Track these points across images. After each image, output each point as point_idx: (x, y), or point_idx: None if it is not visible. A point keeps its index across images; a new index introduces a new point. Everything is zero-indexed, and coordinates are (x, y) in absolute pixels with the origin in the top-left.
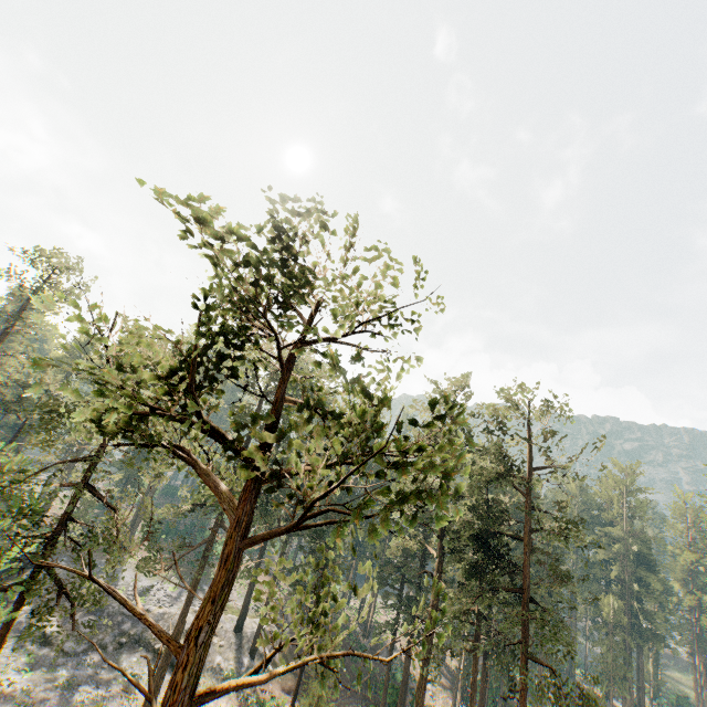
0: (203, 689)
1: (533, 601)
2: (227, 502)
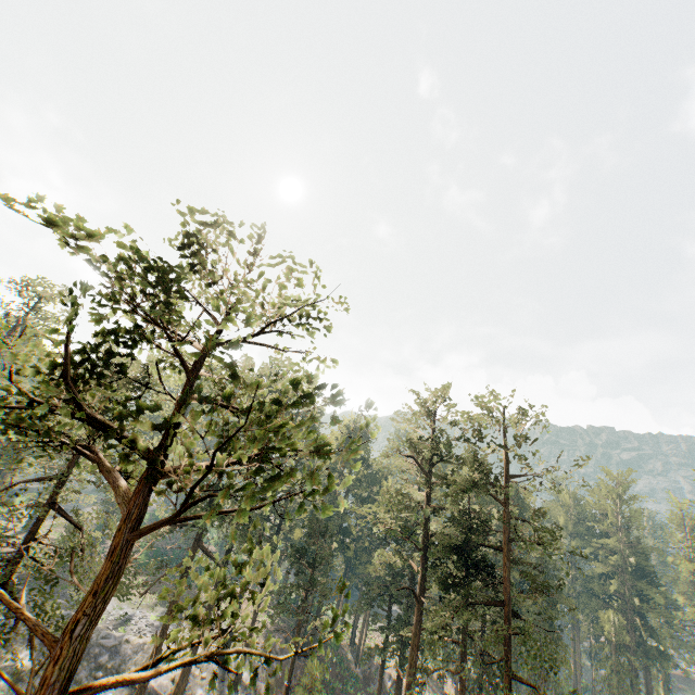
0: (80, 688)
1: (514, 615)
2: (124, 496)
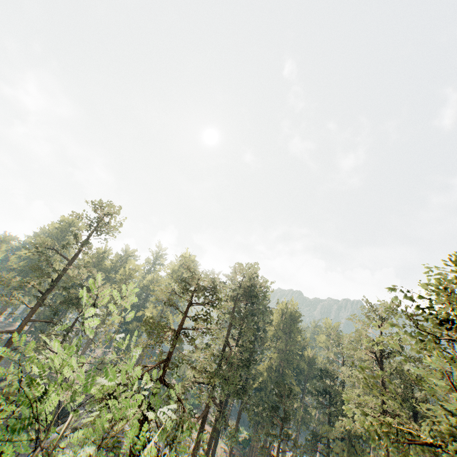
0: None
1: None
2: None
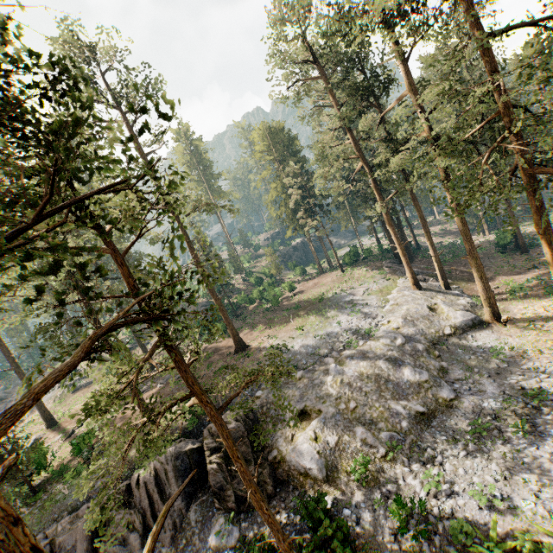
0: None
1: None
2: None
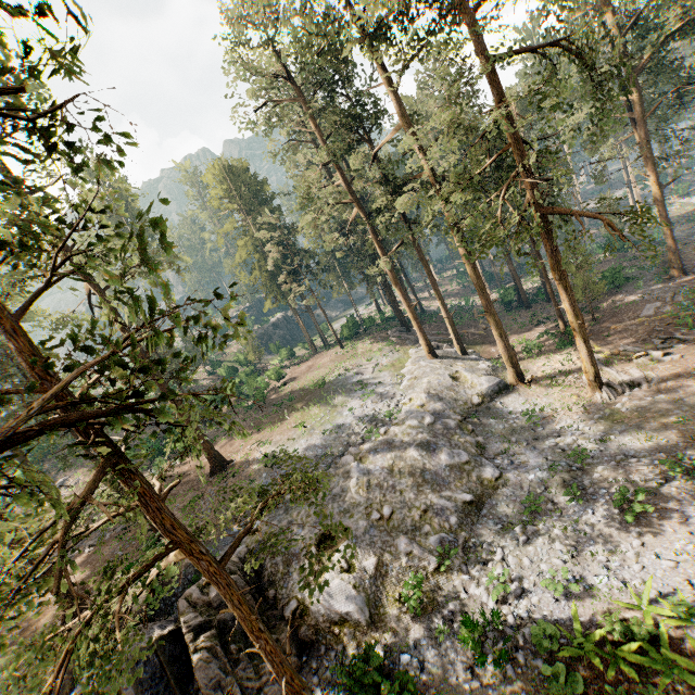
0: None
1: None
2: None
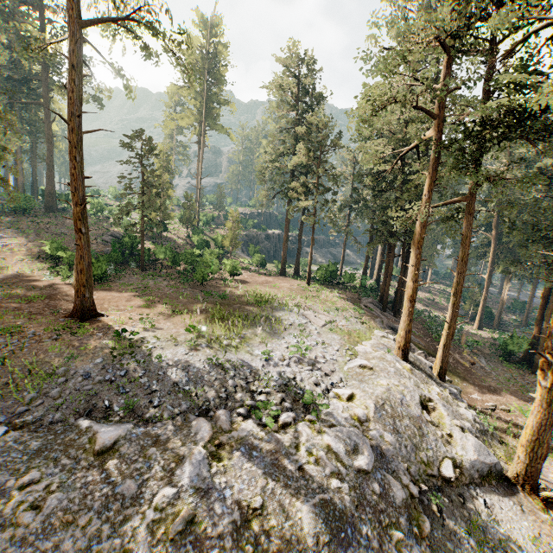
0: None
1: None
2: None
